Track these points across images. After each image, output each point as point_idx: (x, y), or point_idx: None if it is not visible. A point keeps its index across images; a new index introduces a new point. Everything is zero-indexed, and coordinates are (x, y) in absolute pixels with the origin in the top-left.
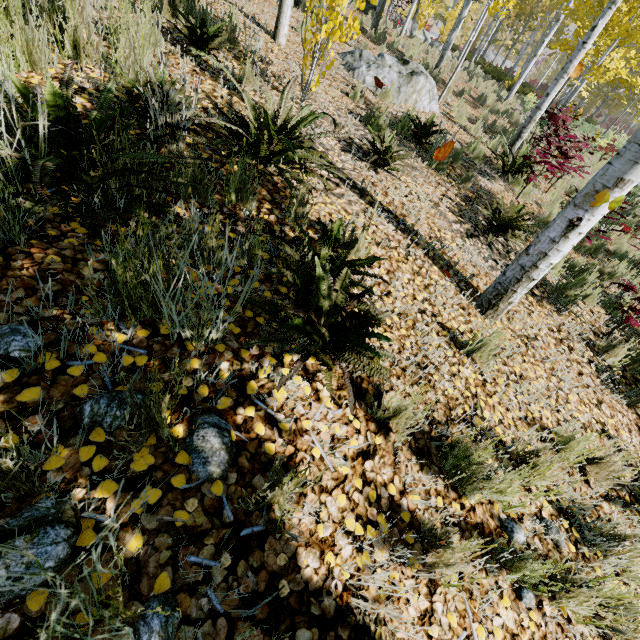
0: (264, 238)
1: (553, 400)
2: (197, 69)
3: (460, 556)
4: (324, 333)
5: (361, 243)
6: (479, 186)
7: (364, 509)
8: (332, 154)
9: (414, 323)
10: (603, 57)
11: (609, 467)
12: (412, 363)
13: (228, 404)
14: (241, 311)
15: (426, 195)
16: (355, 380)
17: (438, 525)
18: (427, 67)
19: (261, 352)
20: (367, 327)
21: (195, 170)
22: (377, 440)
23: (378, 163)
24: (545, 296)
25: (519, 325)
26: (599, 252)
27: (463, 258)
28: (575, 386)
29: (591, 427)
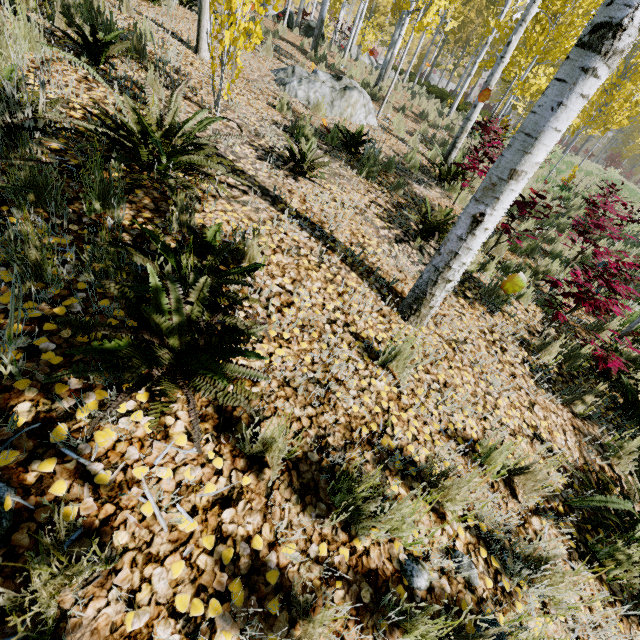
0: (133, 249)
1: (480, 407)
2: (89, 76)
3: (318, 631)
4: (160, 356)
5: (255, 251)
6: (414, 193)
7: (212, 576)
8: (244, 162)
9: (320, 335)
10: (526, 73)
11: (535, 477)
12: (310, 381)
13: (11, 459)
14: (69, 335)
15: (350, 202)
16: (224, 408)
17: (316, 582)
18: (368, 86)
19: (88, 385)
20: (230, 344)
21: (34, 174)
22: (245, 480)
23: (297, 171)
24: (478, 298)
25: (447, 329)
26: (535, 252)
27: (388, 263)
28: (506, 389)
29: (522, 432)
